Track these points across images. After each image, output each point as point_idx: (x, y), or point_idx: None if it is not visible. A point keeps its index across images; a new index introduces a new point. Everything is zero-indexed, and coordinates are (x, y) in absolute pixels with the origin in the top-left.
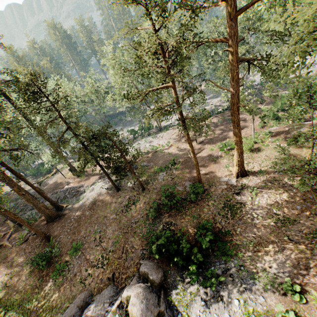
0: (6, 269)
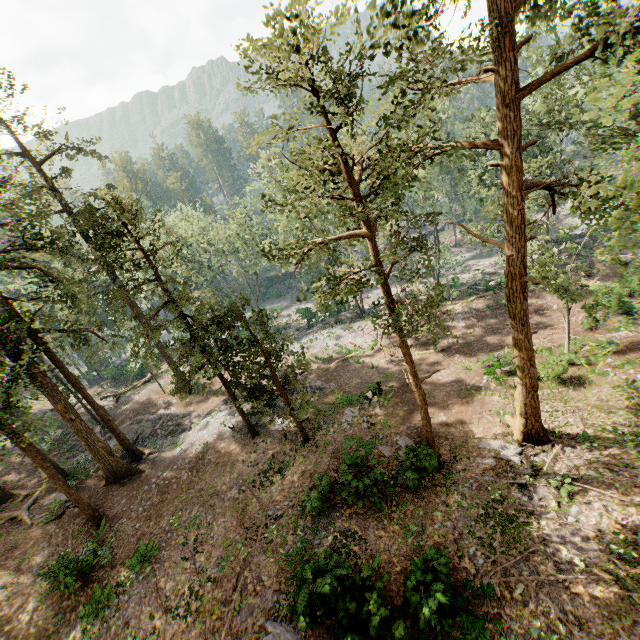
0: (6, 573)
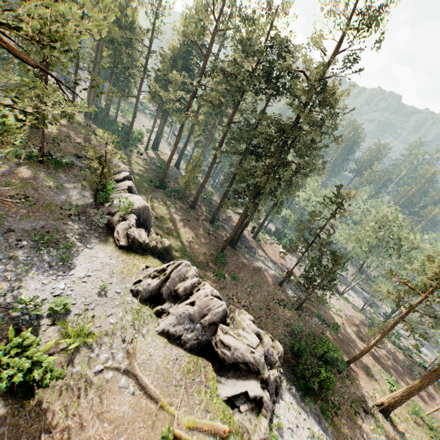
0: (192, 234)
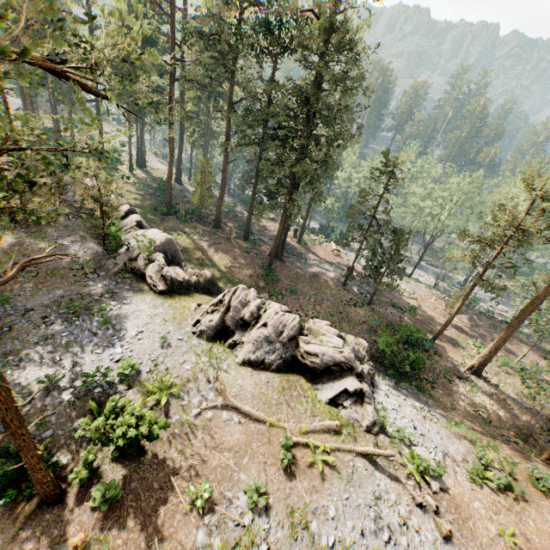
0: (229, 257)
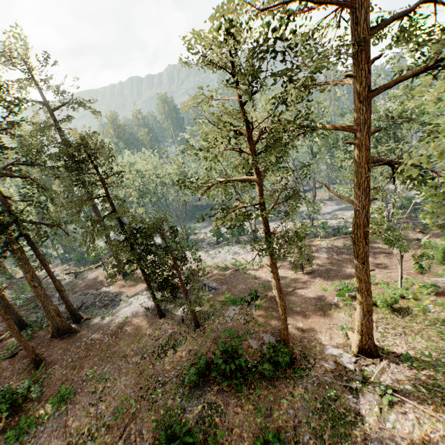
0: None
